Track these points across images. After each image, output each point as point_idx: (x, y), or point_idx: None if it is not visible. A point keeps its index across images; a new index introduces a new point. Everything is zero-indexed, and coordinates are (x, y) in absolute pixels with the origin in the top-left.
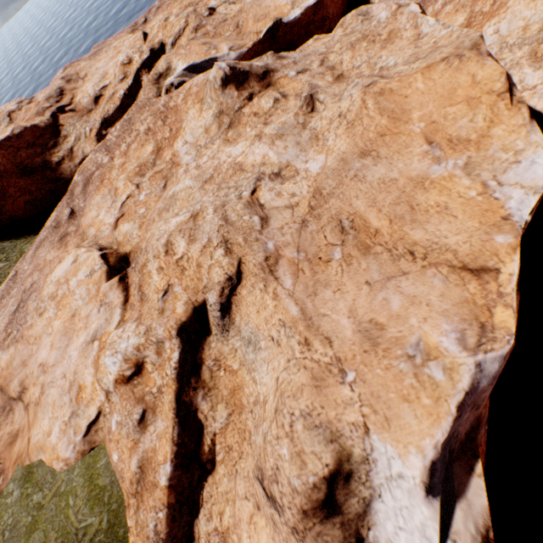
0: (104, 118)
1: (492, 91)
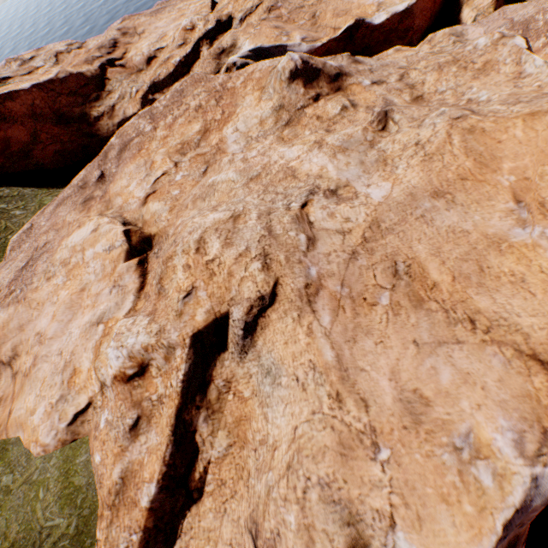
0: (154, 82)
1: None
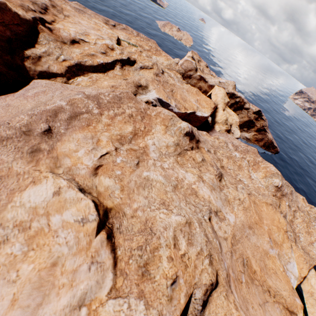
0: (80, 63)
1: (283, 228)
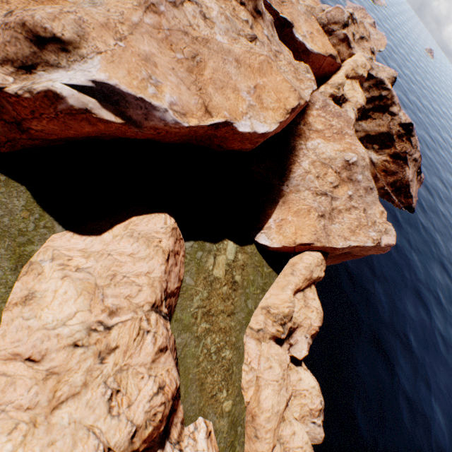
0: None
1: (286, 106)
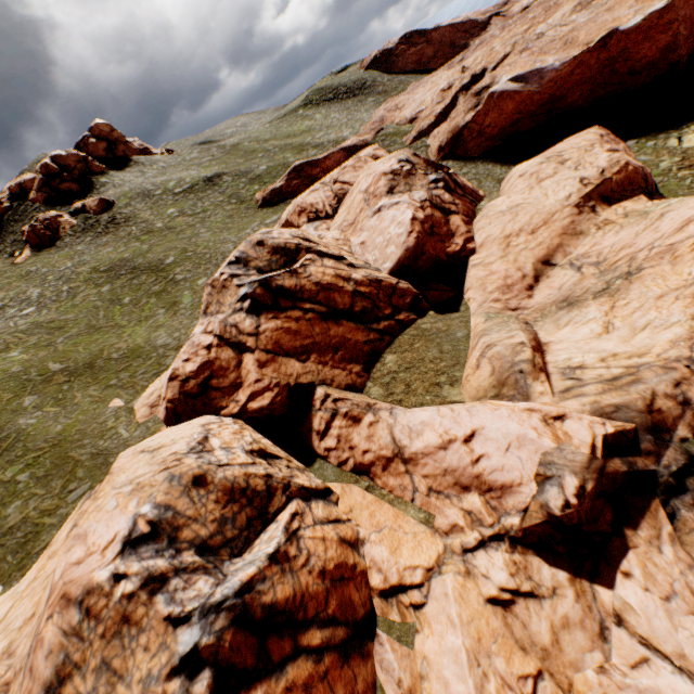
0: None
1: None
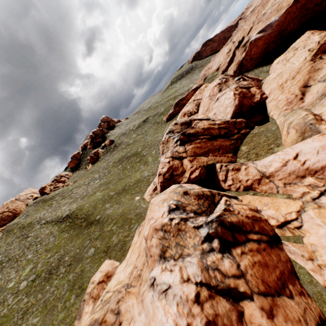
0: None
1: None
